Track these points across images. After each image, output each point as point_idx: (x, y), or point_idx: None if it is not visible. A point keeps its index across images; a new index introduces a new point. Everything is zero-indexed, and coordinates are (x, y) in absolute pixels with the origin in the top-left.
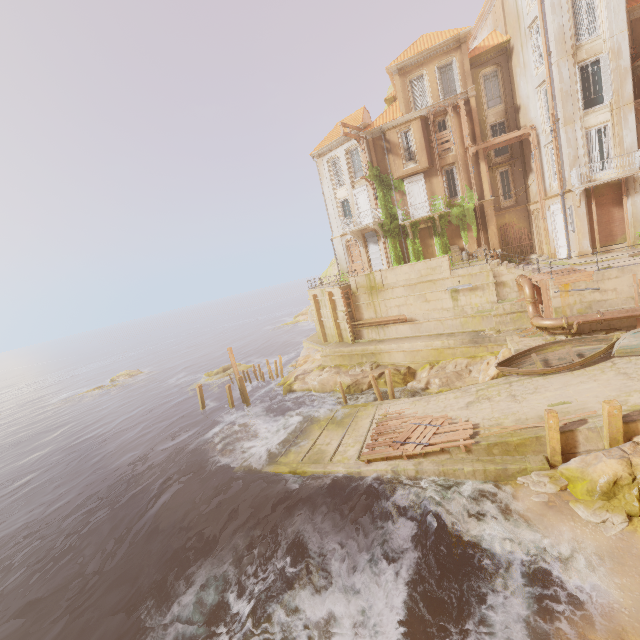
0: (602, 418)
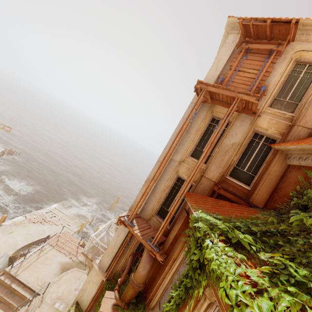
0: None
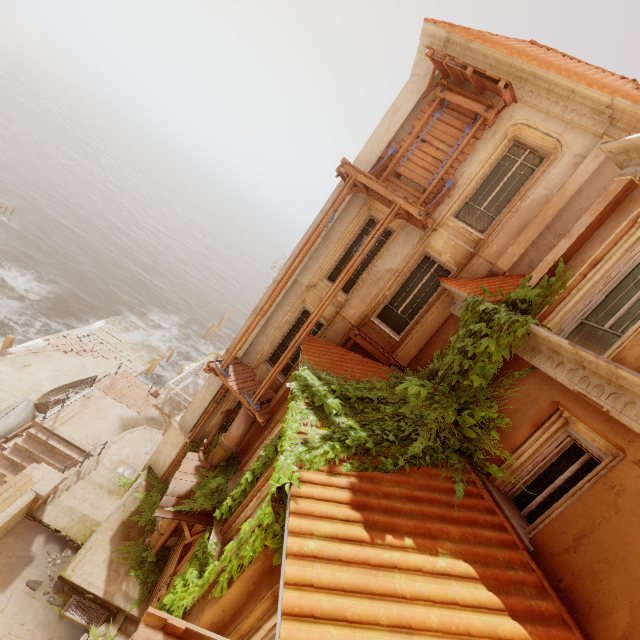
0: None
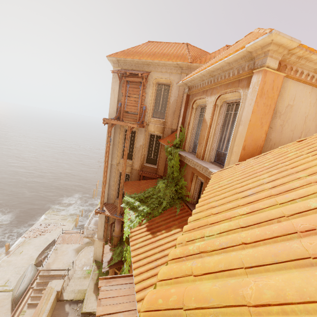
0: (3, 256)
